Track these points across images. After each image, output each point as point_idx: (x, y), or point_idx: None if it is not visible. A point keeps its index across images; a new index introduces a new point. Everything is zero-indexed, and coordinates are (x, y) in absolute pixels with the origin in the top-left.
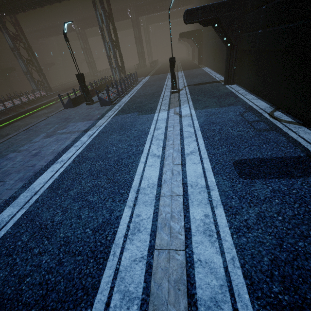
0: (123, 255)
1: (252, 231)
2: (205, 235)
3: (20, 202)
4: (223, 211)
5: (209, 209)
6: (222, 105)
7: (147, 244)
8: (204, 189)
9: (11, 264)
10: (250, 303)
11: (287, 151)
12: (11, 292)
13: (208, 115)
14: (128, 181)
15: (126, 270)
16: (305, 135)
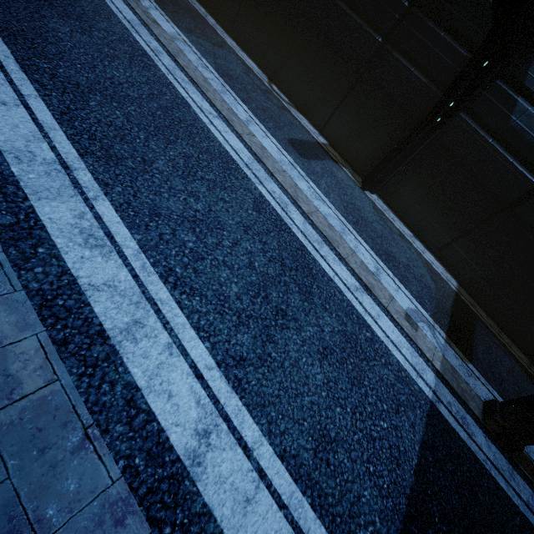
0: (296, 223)
1: (331, 194)
2: (318, 200)
3: (54, 188)
4: (313, 183)
5: (307, 183)
6: (212, 41)
7: (298, 212)
8: (292, 166)
9: (220, 264)
10: (350, 226)
11: (307, 136)
12: (257, 277)
13: (211, 55)
14: (223, 152)
15: (306, 230)
16: (305, 122)
